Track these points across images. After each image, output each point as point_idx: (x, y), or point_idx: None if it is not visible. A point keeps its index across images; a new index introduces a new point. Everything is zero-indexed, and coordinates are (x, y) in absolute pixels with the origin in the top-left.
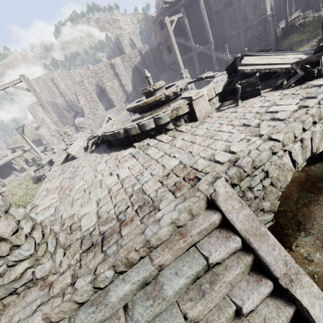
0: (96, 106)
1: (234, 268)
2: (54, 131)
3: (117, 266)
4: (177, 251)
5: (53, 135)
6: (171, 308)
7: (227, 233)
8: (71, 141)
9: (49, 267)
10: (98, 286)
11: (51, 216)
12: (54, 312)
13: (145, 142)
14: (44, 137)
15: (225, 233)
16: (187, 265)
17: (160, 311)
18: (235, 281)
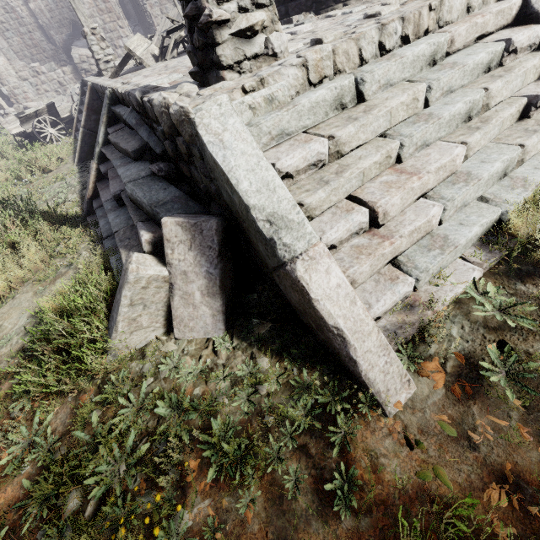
0: (118, 26)
1: (532, 59)
2: (26, 70)
3: (408, 21)
4: (472, 28)
5: (24, 78)
6: (461, 91)
7: (524, 26)
8: (107, 55)
9: (286, 41)
10: (384, 42)
11: (184, 77)
12: (343, 46)
13: (310, 14)
14: (3, 77)
15: (521, 27)
16: (480, 49)
17: (453, 87)
18: (527, 79)
